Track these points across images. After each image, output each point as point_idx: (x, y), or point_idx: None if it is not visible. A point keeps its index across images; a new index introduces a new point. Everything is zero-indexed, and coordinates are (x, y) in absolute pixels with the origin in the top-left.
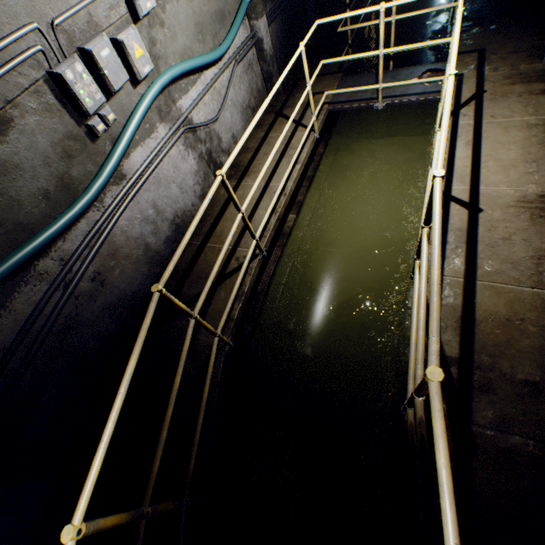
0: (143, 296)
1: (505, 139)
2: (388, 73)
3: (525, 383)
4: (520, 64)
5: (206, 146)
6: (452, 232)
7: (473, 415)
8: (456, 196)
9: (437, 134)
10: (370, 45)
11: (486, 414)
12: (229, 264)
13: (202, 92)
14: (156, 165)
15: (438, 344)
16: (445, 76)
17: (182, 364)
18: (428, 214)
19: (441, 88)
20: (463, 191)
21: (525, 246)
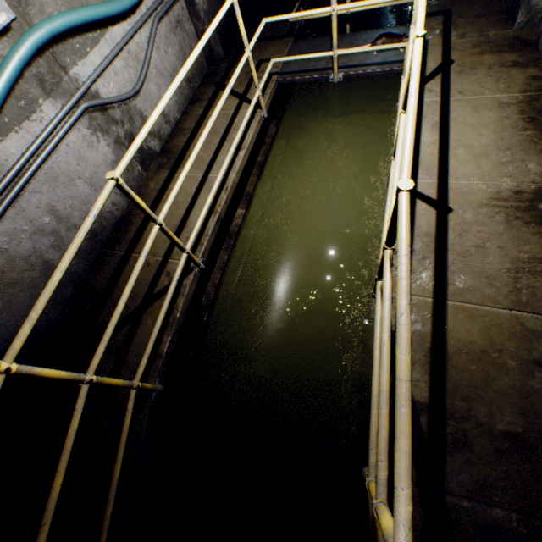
0: (49, 328)
1: (475, 120)
2: (345, 38)
3: (506, 436)
4: (490, 29)
5: (125, 128)
6: (419, 238)
7: (446, 480)
8: (422, 192)
9: (401, 117)
10: (327, 5)
11: (462, 479)
12: (158, 281)
13: (108, 56)
14: (43, 158)
15: (409, 503)
16: (409, 40)
17: (66, 456)
18: (392, 234)
19: (404, 58)
20: (430, 185)
21: (501, 256)
